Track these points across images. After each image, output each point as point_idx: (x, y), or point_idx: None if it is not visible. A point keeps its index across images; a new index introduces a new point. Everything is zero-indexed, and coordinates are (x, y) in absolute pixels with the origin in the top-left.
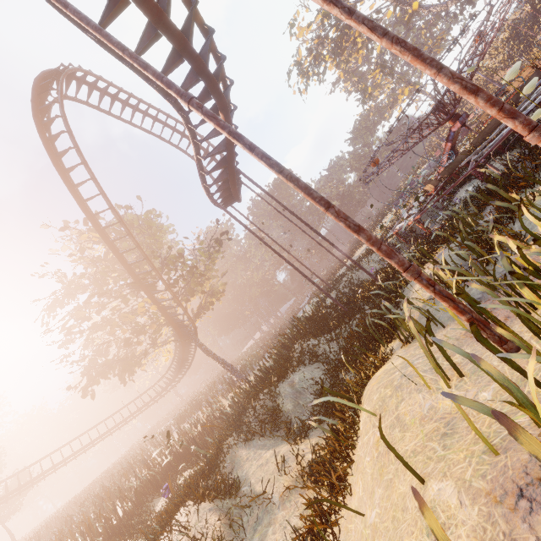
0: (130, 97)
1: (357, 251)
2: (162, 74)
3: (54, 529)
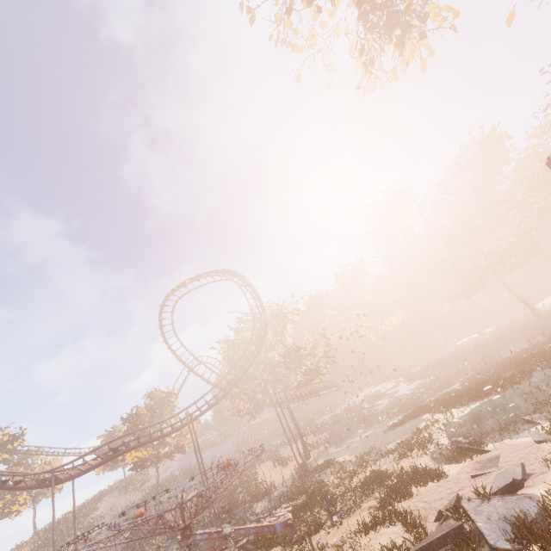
0: (200, 276)
1: (432, 416)
2: (74, 516)
3: (255, 451)
